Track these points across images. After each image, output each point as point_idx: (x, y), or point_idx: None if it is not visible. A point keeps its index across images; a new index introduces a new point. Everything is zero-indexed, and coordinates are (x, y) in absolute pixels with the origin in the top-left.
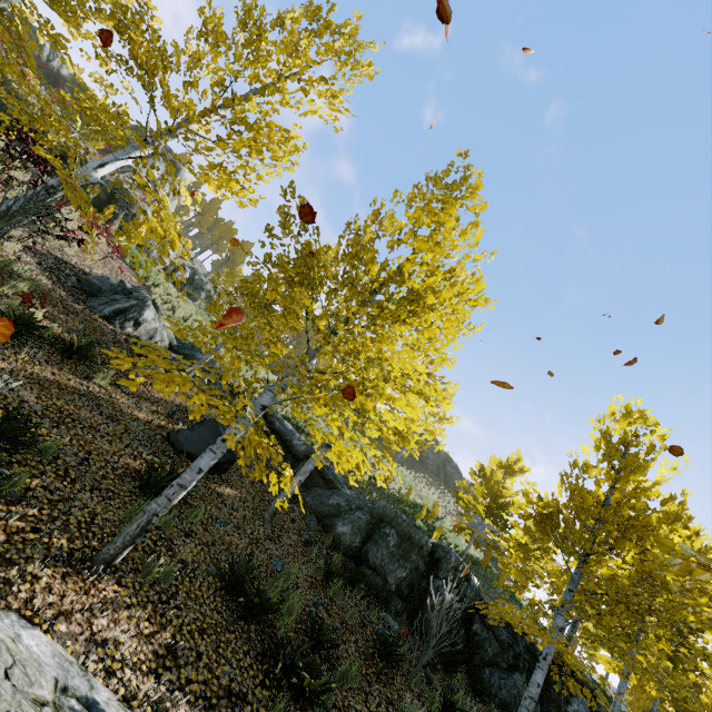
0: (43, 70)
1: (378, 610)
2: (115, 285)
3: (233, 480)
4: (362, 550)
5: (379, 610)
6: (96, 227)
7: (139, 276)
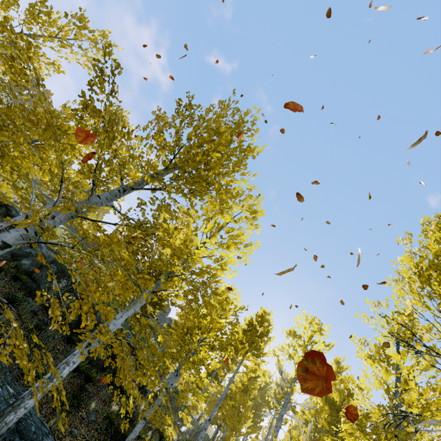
0: None
1: (26, 296)
2: None
3: None
4: (33, 273)
5: (27, 297)
6: None
7: None
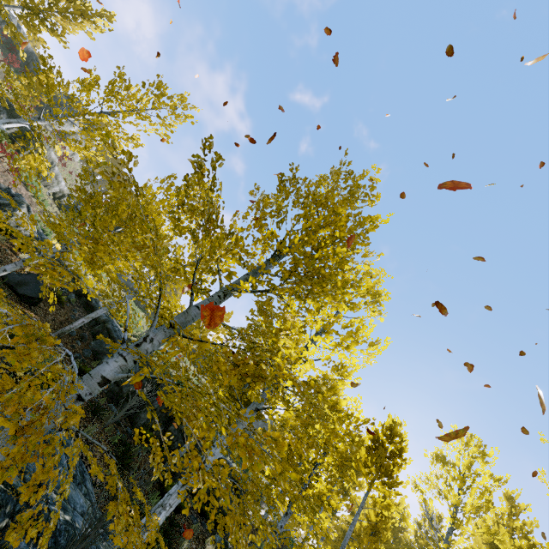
0: (5, 38)
1: (109, 402)
2: (3, 188)
3: (39, 312)
4: None
5: (110, 403)
6: (4, 151)
7: (28, 191)
